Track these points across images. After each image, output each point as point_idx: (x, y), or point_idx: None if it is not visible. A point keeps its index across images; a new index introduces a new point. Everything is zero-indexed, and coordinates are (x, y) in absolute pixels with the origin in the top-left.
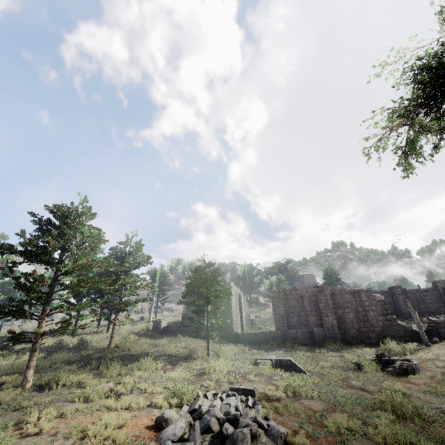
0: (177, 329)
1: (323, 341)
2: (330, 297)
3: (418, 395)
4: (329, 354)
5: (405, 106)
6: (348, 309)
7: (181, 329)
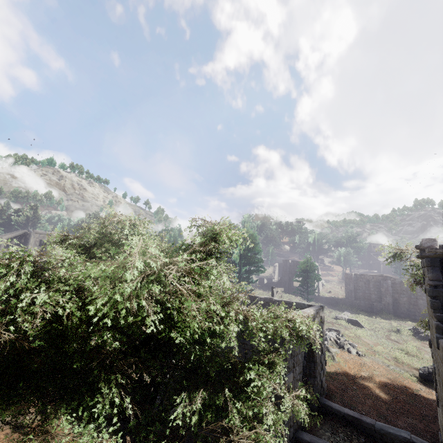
0: (275, 286)
1: (379, 311)
2: (391, 285)
3: (426, 349)
4: (382, 320)
5: (415, 275)
6: (403, 295)
7: (277, 286)
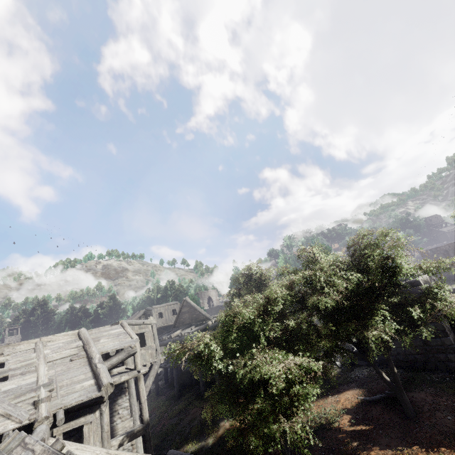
0: None
1: None
2: None
3: None
4: None
5: None
6: None
7: None
